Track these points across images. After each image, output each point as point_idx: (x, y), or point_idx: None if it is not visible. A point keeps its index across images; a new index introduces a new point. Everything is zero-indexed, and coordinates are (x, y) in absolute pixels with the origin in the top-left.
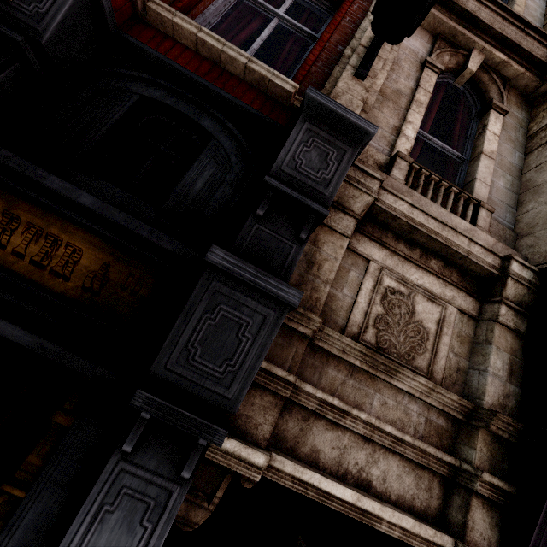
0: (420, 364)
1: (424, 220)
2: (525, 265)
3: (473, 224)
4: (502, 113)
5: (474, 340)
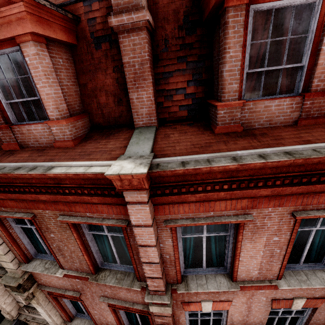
0: None
1: (35, 320)
2: None
3: None
4: None
5: None
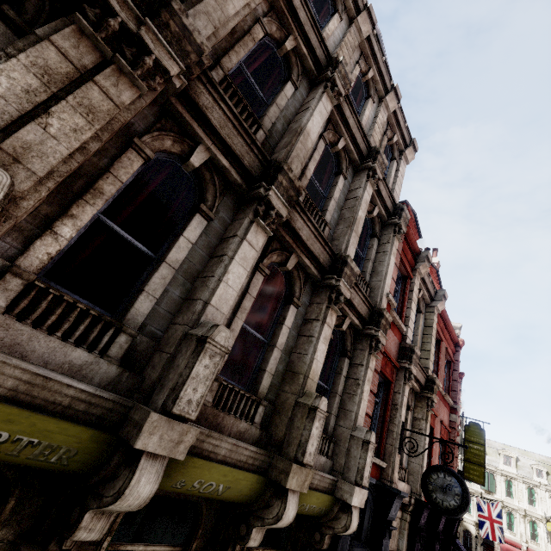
0: (393, 546)
1: None
2: (413, 497)
3: (403, 479)
4: (411, 411)
5: (400, 527)
